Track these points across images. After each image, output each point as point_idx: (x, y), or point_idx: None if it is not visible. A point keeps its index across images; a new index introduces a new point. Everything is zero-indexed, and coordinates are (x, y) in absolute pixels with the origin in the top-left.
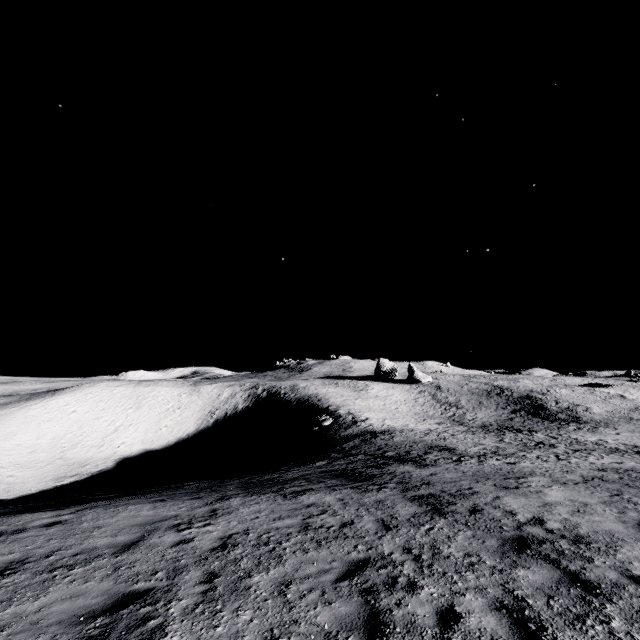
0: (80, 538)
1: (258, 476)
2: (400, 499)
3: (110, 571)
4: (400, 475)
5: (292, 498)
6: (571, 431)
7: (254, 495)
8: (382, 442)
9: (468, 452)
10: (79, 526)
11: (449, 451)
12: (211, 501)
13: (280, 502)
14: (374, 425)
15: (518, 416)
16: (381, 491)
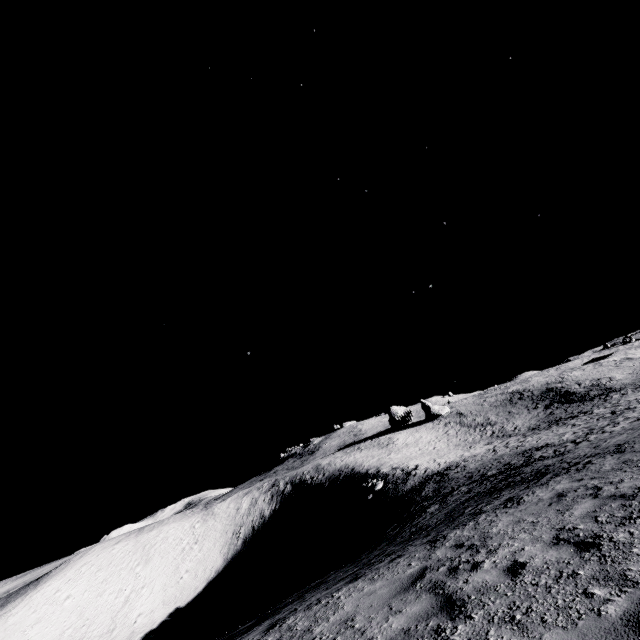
0: (351, 637)
1: (390, 540)
2: (639, 453)
3: (510, 627)
4: (565, 460)
5: (519, 503)
6: (620, 398)
7: (465, 523)
8: (461, 473)
9: (568, 439)
10: (314, 633)
11: (547, 446)
12: (429, 546)
13: (516, 510)
14: (430, 467)
15: (555, 409)
16: (597, 462)
